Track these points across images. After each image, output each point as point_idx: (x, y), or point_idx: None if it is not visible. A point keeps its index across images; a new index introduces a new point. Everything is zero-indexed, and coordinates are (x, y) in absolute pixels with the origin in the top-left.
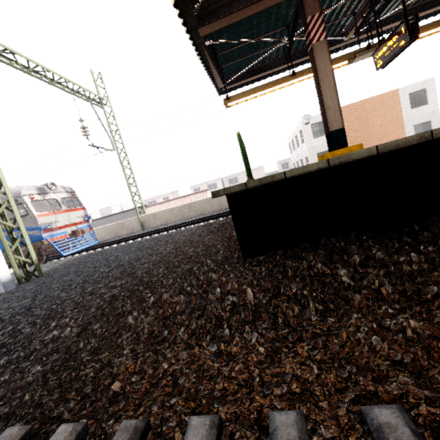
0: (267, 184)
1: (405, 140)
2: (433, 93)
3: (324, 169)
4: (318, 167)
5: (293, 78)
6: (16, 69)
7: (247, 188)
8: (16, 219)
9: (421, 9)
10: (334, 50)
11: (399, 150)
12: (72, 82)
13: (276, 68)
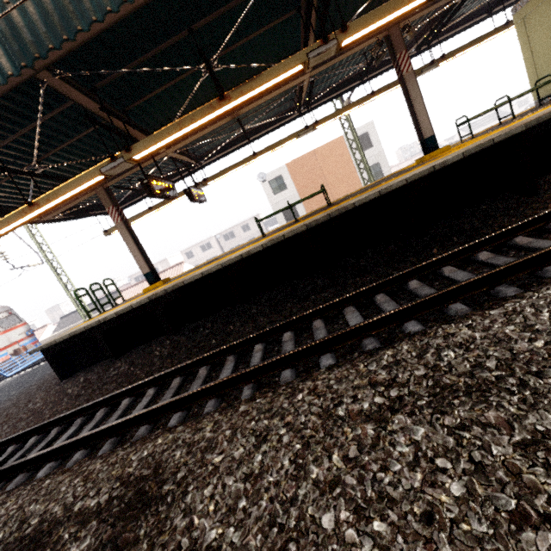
0: (56, 343)
1: (92, 324)
2: (375, 136)
3: (75, 335)
4: (67, 337)
5: (151, 211)
6: None
7: (43, 349)
8: None
9: (249, 135)
10: (197, 169)
11: (98, 325)
12: None
13: None
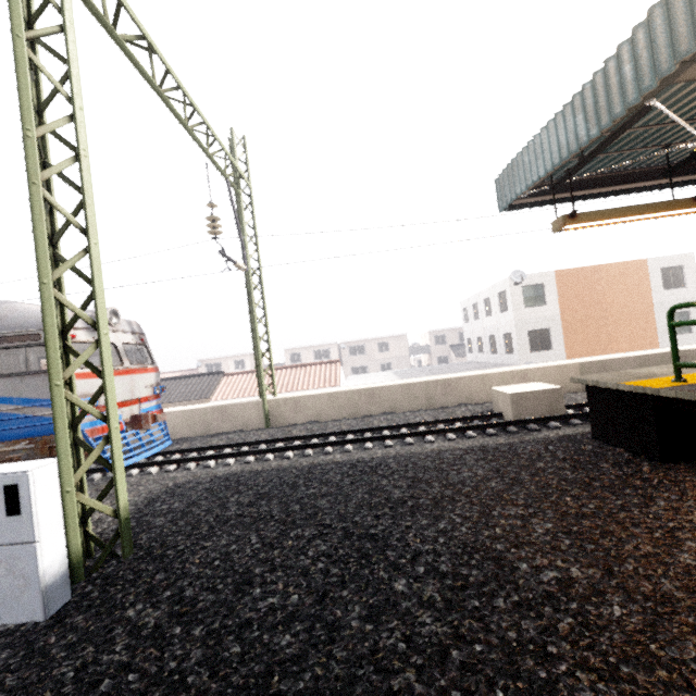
0: None
1: None
2: (692, 274)
3: None
4: None
5: (695, 204)
6: (146, 78)
7: None
8: (104, 393)
9: None
10: None
11: None
12: (215, 137)
13: (612, 187)
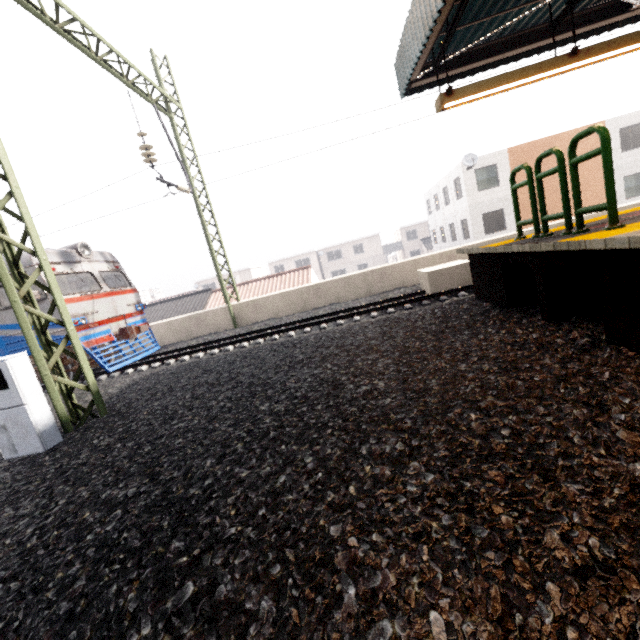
0: None
1: None
2: None
3: None
4: None
5: (571, 60)
6: (37, 17)
7: None
8: (56, 305)
9: None
10: (607, 27)
11: None
12: (128, 63)
13: (510, 52)
